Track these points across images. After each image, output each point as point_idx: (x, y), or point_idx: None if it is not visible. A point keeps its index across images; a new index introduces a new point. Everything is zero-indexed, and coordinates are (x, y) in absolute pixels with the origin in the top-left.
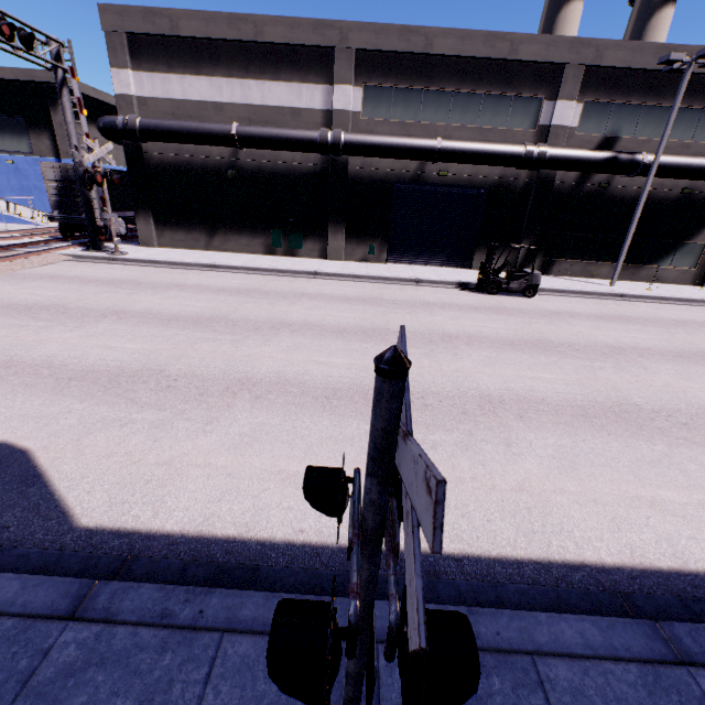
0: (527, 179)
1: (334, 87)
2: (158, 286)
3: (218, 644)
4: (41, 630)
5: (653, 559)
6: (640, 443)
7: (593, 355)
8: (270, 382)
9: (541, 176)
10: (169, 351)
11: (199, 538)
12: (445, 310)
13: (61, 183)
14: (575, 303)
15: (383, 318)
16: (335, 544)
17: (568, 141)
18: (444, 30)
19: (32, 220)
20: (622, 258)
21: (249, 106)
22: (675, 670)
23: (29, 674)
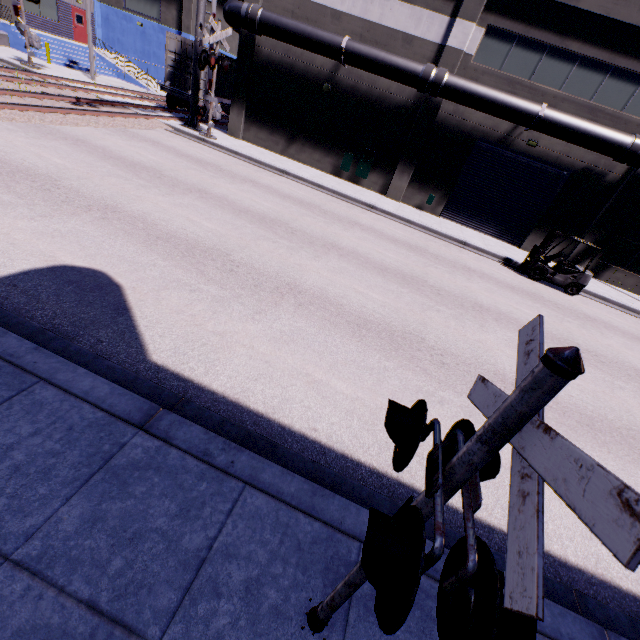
0: (619, 173)
1: (456, 21)
2: (235, 177)
3: (241, 491)
4: (120, 428)
5: (615, 576)
6: (637, 471)
7: (617, 372)
8: (313, 295)
9: (636, 175)
10: (236, 239)
11: (236, 404)
12: (483, 280)
13: (178, 56)
14: (615, 315)
15: (423, 270)
16: (339, 451)
17: None
18: None
19: (145, 84)
20: None
21: (365, 21)
22: None
23: (109, 456)
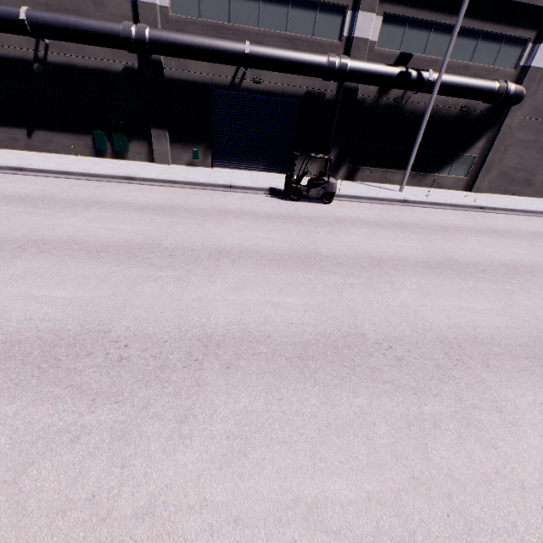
0: (334, 90)
1: None
2: None
3: None
4: None
5: None
6: (342, 395)
7: (351, 269)
8: None
9: (346, 89)
10: None
11: None
12: (238, 219)
13: None
14: (364, 209)
15: (165, 231)
16: None
17: (370, 55)
18: None
19: None
20: (410, 168)
21: None
22: None
23: None
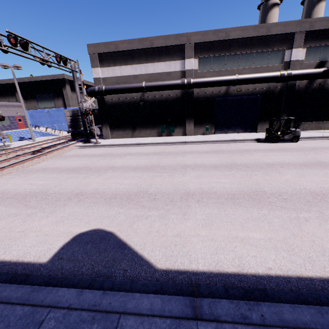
0: (281, 87)
1: (185, 60)
2: (120, 155)
3: None
4: (186, 325)
5: None
6: None
7: None
8: (199, 193)
9: (288, 84)
10: (144, 183)
11: (220, 273)
12: (257, 152)
13: (72, 117)
14: (321, 142)
15: (230, 159)
16: (294, 275)
17: (300, 66)
18: (234, 28)
19: (56, 134)
20: None
21: (148, 74)
22: None
23: None
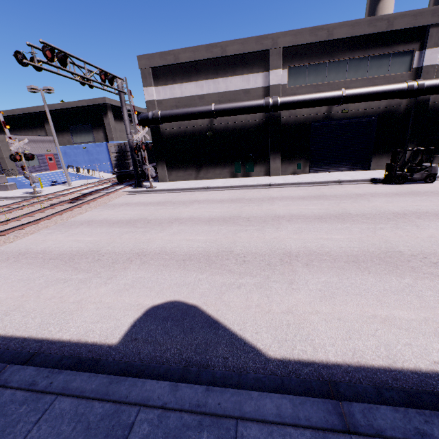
0: (406, 104)
1: (269, 72)
2: (185, 203)
3: None
4: None
5: None
6: None
7: None
8: (305, 254)
9: (418, 101)
10: (224, 239)
11: (362, 367)
12: (376, 197)
13: (118, 153)
14: None
15: (339, 207)
16: None
17: (437, 74)
18: (340, 23)
19: (96, 176)
20: None
21: (218, 93)
22: None
23: None
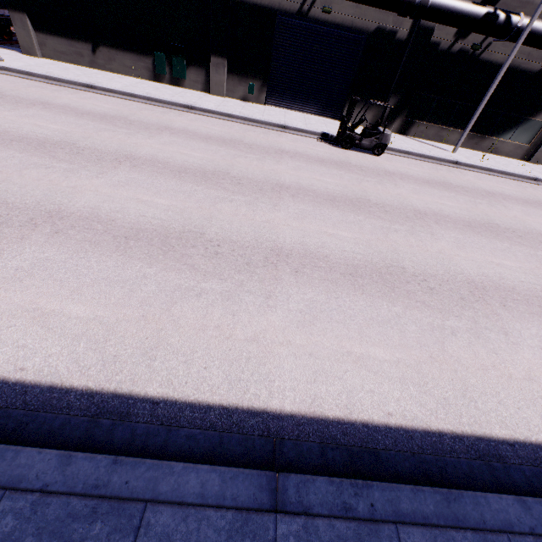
0: (407, 29)
1: None
2: (20, 102)
3: None
4: None
5: (327, 408)
6: (383, 303)
7: (397, 217)
8: (79, 217)
9: (421, 28)
10: None
11: None
12: (294, 159)
13: None
14: (414, 166)
15: (230, 162)
16: (48, 384)
17: None
18: None
19: None
20: (470, 127)
21: None
22: (265, 517)
23: None
